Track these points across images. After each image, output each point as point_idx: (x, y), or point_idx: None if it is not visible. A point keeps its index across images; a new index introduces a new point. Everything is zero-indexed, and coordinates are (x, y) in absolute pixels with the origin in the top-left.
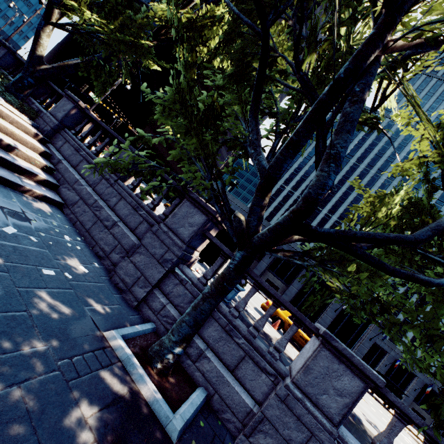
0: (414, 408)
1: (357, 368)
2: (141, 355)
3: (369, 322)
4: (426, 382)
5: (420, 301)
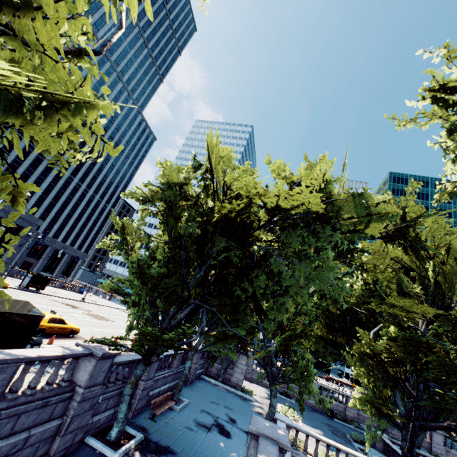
0: (26, 260)
1: (160, 359)
2: (117, 445)
3: (18, 230)
4: (37, 240)
5: (39, 178)
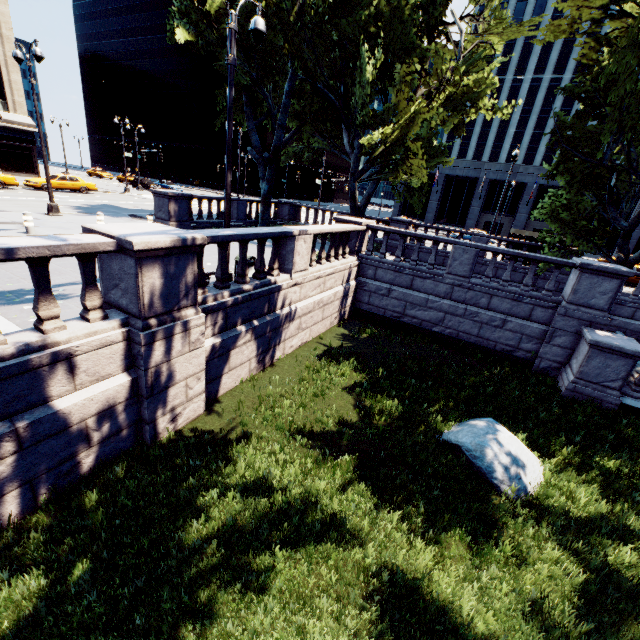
0: None
1: None
2: None
3: None
4: None
5: None
